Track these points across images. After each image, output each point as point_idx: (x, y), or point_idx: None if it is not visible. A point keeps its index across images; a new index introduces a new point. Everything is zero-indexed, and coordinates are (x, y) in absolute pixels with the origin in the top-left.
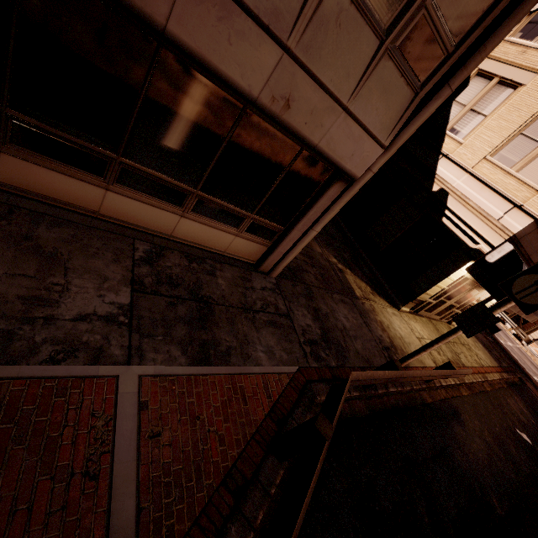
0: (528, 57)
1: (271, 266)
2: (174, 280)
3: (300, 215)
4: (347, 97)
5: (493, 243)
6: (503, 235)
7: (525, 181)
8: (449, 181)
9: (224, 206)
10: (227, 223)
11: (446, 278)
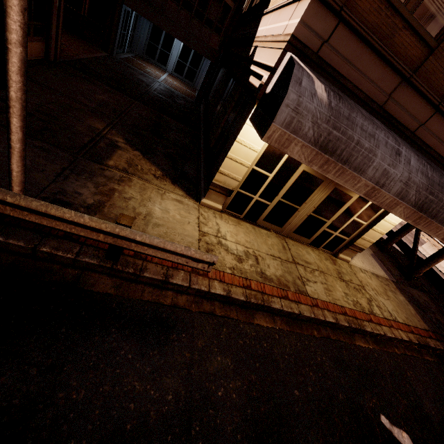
0: None
1: None
2: None
3: None
4: None
5: (272, 64)
6: (282, 46)
7: None
8: (261, 34)
9: None
10: None
11: (236, 143)
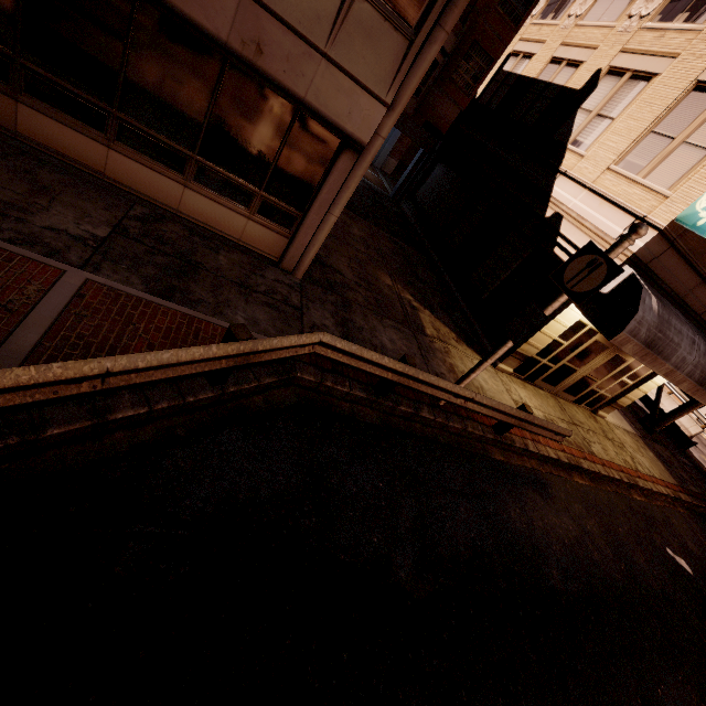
0: (666, 41)
1: (295, 264)
2: (164, 240)
3: (315, 195)
4: (324, 43)
5: None
6: (620, 257)
7: (653, 187)
8: (565, 202)
9: (227, 177)
10: (235, 200)
11: (553, 321)
